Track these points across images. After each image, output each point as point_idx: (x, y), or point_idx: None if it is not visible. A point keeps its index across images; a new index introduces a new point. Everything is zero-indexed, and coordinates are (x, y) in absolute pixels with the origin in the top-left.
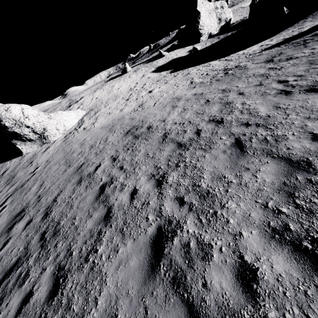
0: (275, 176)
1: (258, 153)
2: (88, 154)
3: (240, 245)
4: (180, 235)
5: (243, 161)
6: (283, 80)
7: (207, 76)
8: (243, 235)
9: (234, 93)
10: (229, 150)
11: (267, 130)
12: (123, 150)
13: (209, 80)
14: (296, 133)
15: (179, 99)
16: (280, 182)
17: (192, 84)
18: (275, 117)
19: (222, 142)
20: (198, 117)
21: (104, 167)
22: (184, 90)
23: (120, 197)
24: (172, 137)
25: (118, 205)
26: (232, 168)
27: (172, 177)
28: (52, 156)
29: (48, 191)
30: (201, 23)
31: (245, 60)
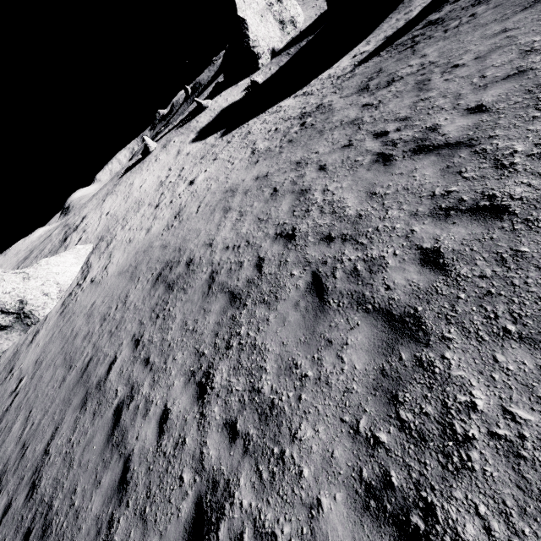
0: (369, 355)
1: (344, 304)
2: (98, 336)
3: (318, 533)
4: (229, 515)
5: (323, 324)
6: (381, 132)
7: (276, 134)
8: (322, 505)
9: (312, 168)
10: (304, 302)
11: (357, 248)
12: (151, 320)
13: (279, 143)
14: (399, 251)
15: (234, 191)
16: (377, 369)
17: (253, 155)
18: (368, 217)
19: (293, 284)
20: (261, 228)
21: (121, 364)
22: (242, 170)
23: (143, 432)
24: (222, 280)
25: (139, 453)
26: (307, 343)
27: (220, 373)
28: (43, 350)
29: (38, 430)
30: (252, 36)
31: (330, 92)
